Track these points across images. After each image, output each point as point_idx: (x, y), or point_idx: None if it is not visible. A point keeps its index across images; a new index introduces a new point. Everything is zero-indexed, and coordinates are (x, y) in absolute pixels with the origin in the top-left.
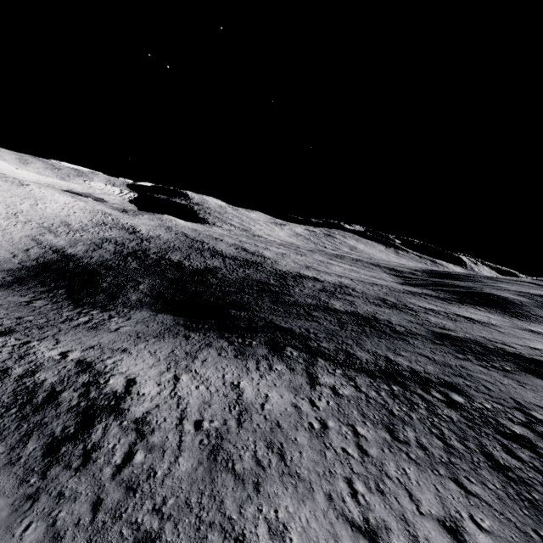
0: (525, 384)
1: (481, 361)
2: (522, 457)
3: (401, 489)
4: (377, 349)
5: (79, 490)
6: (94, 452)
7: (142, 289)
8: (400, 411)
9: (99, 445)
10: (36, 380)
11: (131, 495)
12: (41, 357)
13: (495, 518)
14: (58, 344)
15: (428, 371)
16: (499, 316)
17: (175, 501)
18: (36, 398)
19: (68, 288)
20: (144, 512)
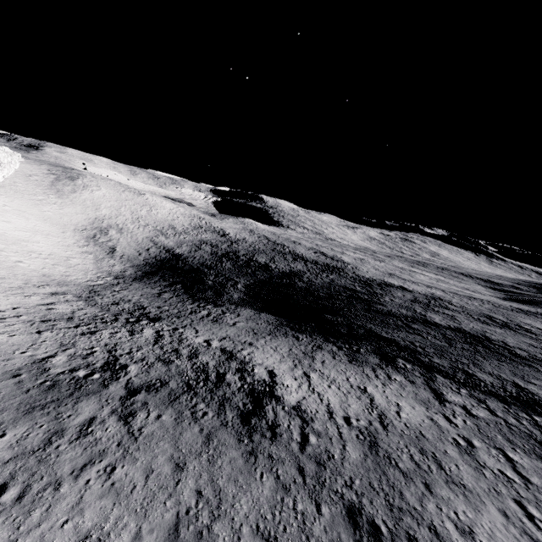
0: None
1: None
2: None
3: None
4: (499, 372)
5: (282, 456)
6: (276, 428)
7: (241, 289)
8: None
9: (276, 423)
10: (201, 361)
11: (323, 469)
12: (194, 343)
13: None
14: (198, 333)
15: None
16: None
17: (360, 483)
18: (210, 376)
19: (183, 283)
20: (340, 485)
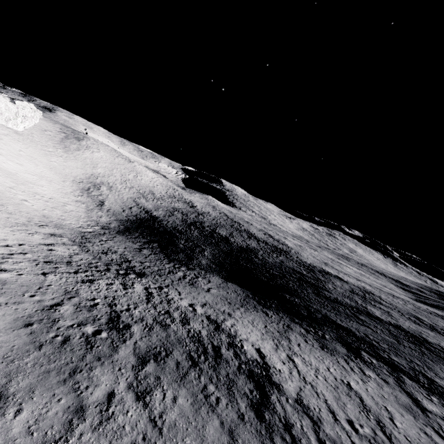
0: None
1: None
2: None
3: None
4: None
5: None
6: (291, 429)
7: (207, 256)
8: None
9: (289, 421)
10: (194, 329)
11: None
12: (181, 305)
13: None
14: (181, 295)
15: None
16: None
17: None
18: (208, 349)
19: (159, 243)
20: None
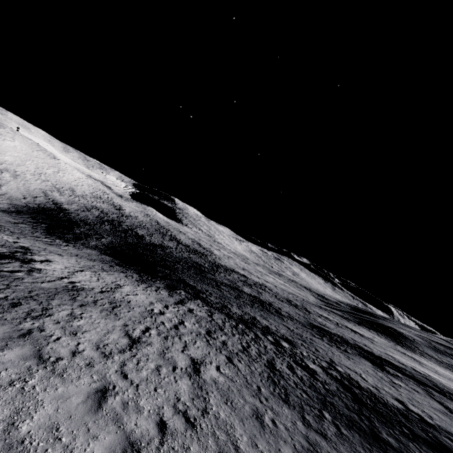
0: (352, 359)
1: (332, 342)
2: (297, 372)
3: (182, 343)
4: (251, 312)
5: None
6: None
7: (103, 241)
8: (230, 331)
9: (0, 263)
10: None
11: None
12: (0, 237)
13: (235, 373)
14: (17, 239)
15: (280, 331)
16: (386, 340)
17: (23, 288)
18: None
19: (50, 225)
20: (0, 283)
